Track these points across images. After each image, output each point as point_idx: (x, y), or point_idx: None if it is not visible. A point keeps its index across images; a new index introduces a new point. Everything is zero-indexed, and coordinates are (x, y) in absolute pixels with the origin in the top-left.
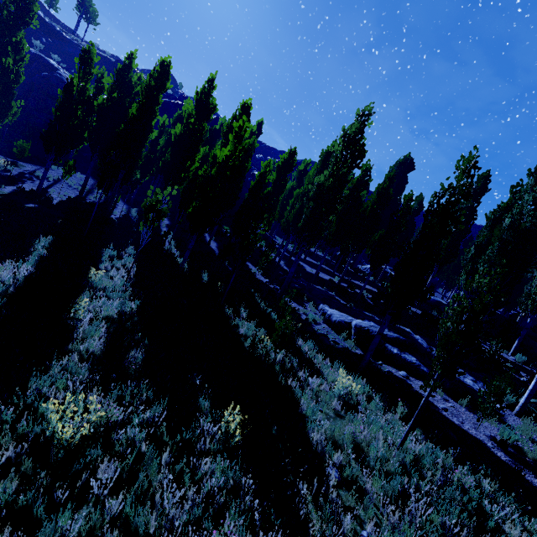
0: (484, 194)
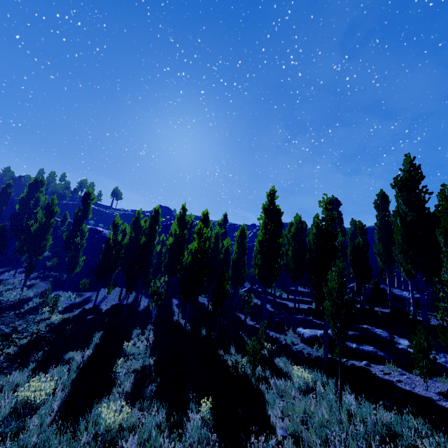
0: (387, 205)
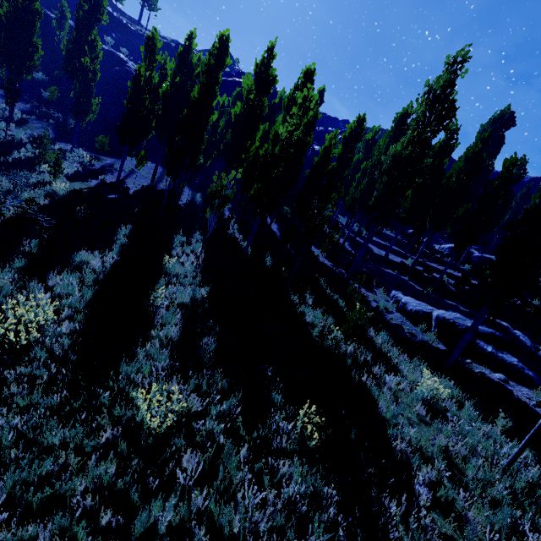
0: None
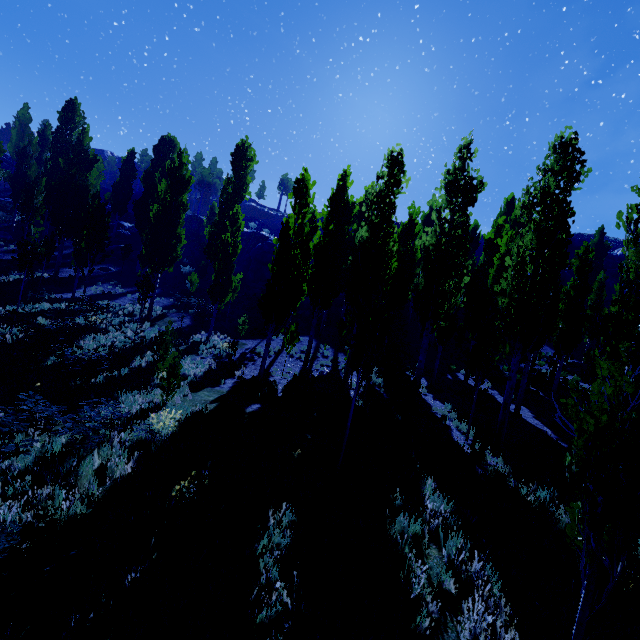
0: None
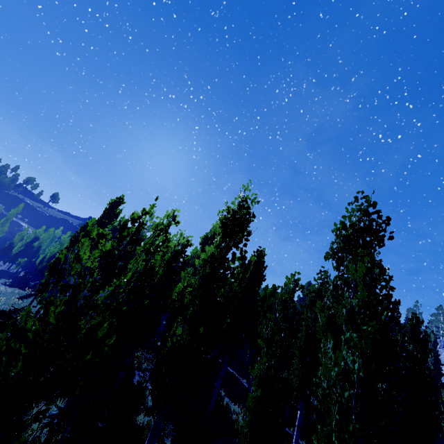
0: None
